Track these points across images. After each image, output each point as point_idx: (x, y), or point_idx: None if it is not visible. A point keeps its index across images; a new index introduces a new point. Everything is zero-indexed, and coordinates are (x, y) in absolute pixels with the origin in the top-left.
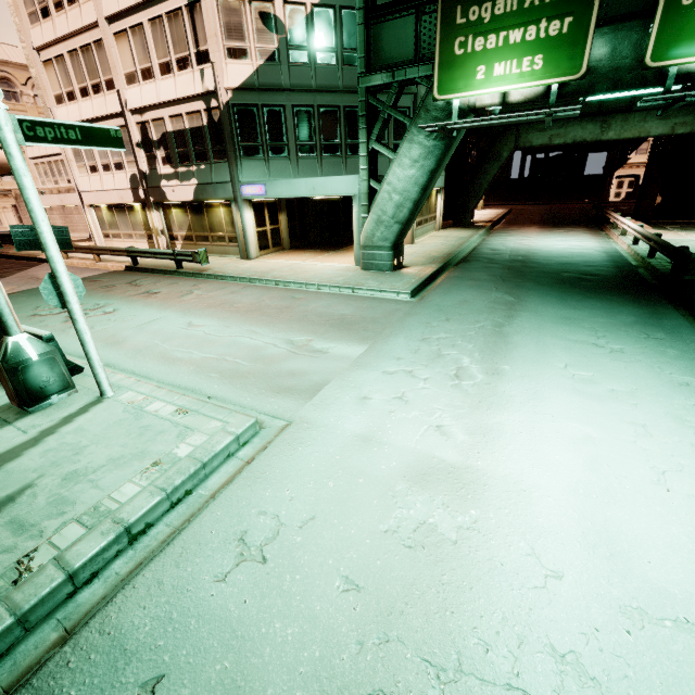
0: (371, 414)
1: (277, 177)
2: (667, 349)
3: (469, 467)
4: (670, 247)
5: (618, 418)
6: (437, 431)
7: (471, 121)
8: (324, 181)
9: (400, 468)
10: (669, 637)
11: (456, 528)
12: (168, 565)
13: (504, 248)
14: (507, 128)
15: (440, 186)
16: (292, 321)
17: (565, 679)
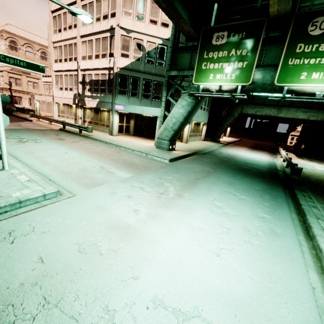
0: (111, 199)
1: (131, 104)
2: (265, 202)
3: (135, 227)
4: (291, 163)
5: (219, 223)
6: (133, 211)
7: (202, 93)
8: (147, 108)
9: (104, 221)
10: (165, 315)
11: (107, 249)
12: None
13: (225, 152)
14: (238, 104)
15: (205, 122)
16: (110, 160)
17: (100, 320)
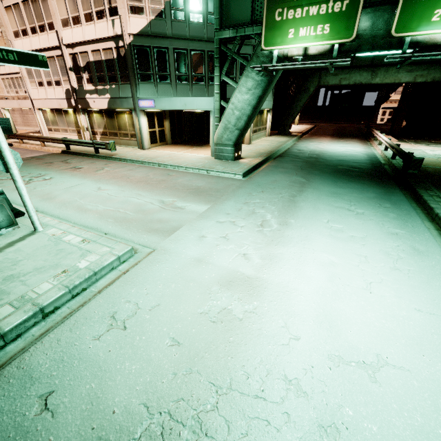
0: (205, 246)
1: (162, 96)
2: (389, 213)
3: (258, 278)
4: (403, 152)
5: (352, 252)
6: (243, 257)
7: (283, 65)
8: (192, 100)
9: (216, 277)
10: (352, 371)
11: (243, 311)
12: (65, 330)
13: (306, 149)
14: (314, 72)
15: (269, 107)
16: (165, 189)
17: (289, 392)
